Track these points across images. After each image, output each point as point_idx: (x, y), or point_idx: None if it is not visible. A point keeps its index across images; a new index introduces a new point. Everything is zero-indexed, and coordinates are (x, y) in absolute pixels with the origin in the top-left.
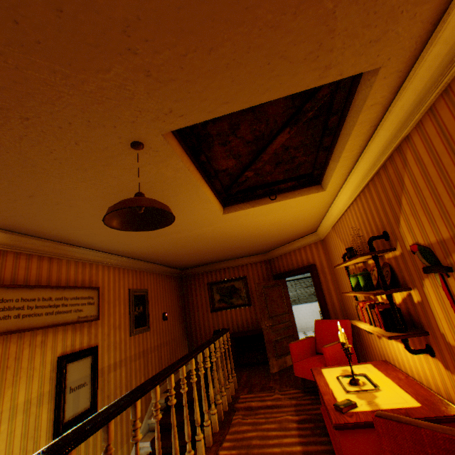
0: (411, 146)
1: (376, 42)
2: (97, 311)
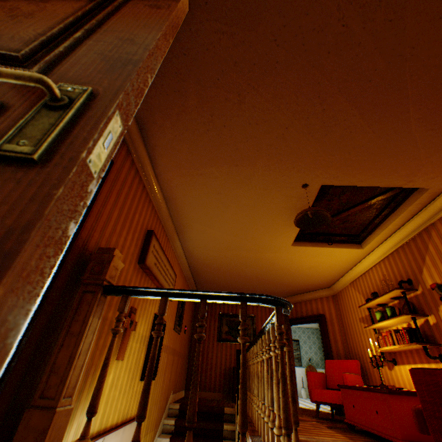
0: (434, 228)
1: (432, 178)
2: None
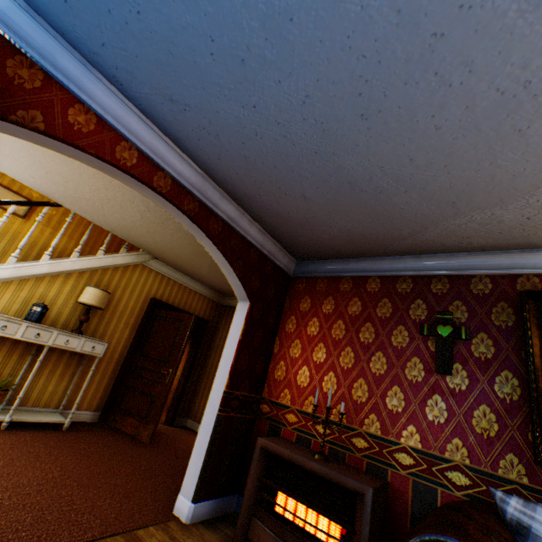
0: None
1: None
2: None
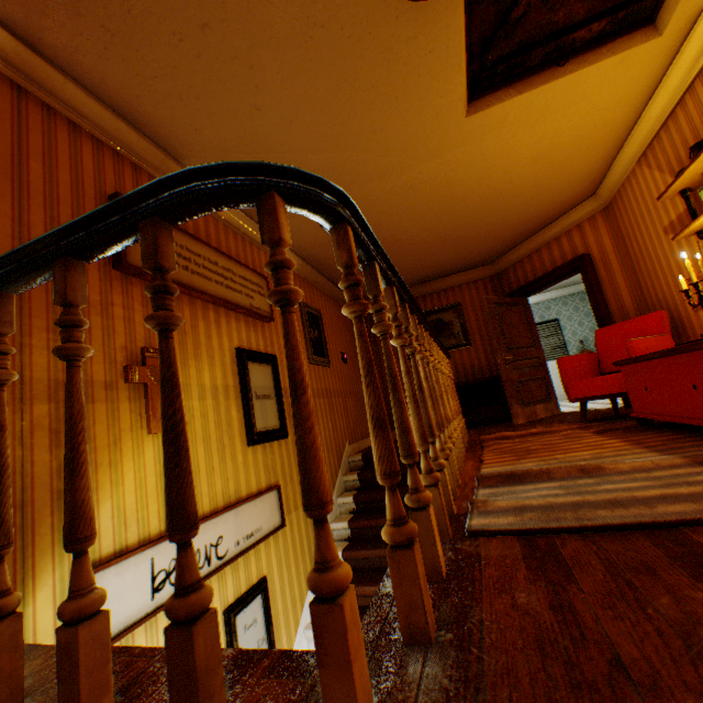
0: None
1: None
2: (269, 308)
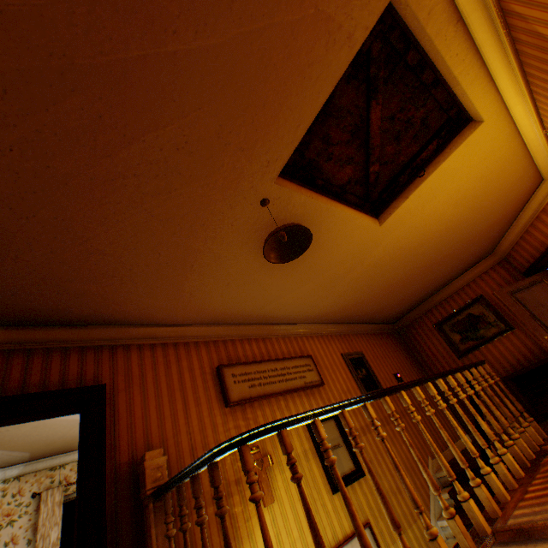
0: (508, 0)
1: None
2: (318, 376)
